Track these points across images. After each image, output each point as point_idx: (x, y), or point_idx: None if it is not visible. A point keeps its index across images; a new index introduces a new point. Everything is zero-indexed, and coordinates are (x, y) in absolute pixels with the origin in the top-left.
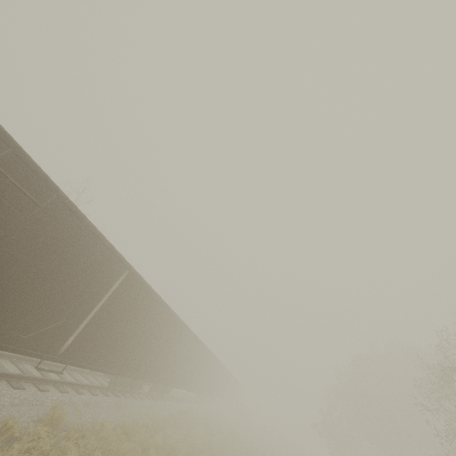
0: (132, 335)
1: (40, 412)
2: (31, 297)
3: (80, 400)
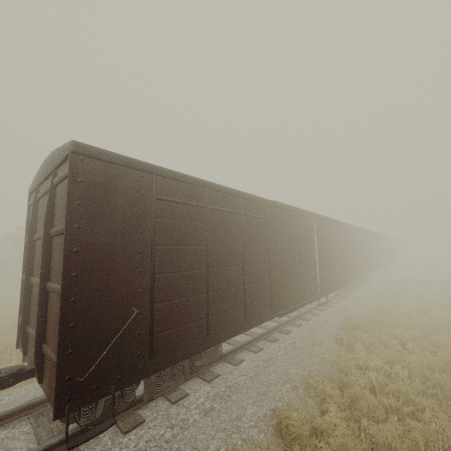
0: (337, 257)
1: (334, 325)
2: (294, 271)
3: (336, 310)
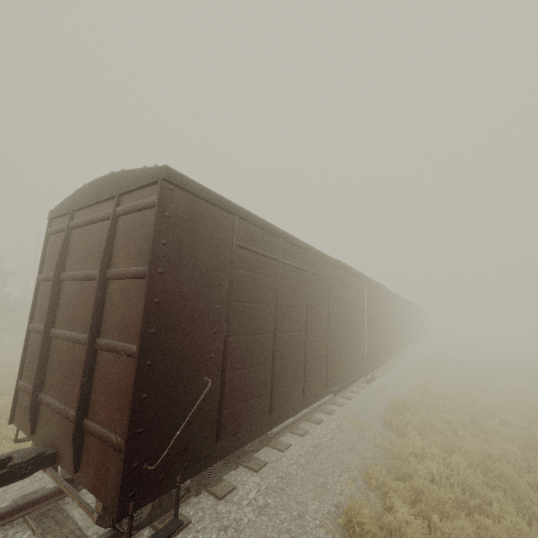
0: (381, 328)
1: (378, 406)
2: (347, 342)
3: (377, 388)
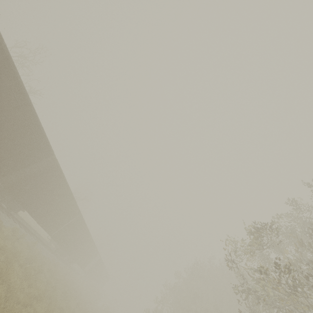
0: None
1: None
2: None
3: None
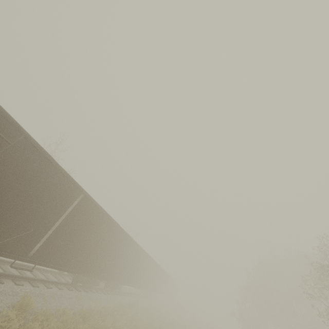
0: (88, 244)
1: (15, 301)
2: (5, 212)
3: (48, 293)
